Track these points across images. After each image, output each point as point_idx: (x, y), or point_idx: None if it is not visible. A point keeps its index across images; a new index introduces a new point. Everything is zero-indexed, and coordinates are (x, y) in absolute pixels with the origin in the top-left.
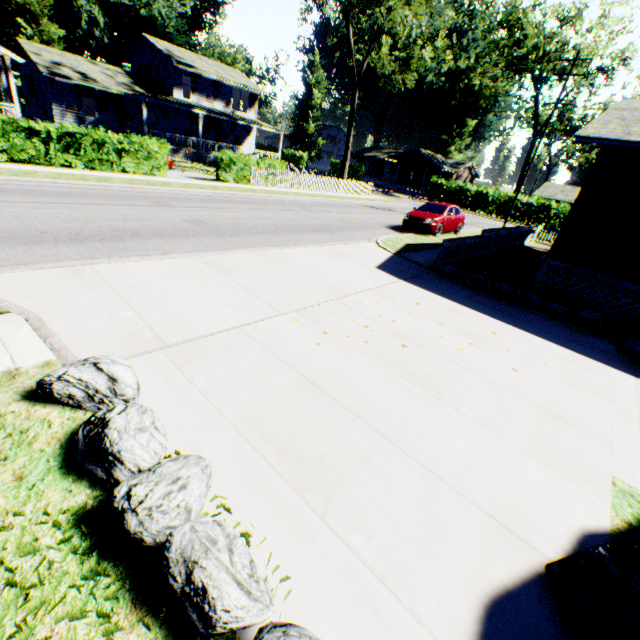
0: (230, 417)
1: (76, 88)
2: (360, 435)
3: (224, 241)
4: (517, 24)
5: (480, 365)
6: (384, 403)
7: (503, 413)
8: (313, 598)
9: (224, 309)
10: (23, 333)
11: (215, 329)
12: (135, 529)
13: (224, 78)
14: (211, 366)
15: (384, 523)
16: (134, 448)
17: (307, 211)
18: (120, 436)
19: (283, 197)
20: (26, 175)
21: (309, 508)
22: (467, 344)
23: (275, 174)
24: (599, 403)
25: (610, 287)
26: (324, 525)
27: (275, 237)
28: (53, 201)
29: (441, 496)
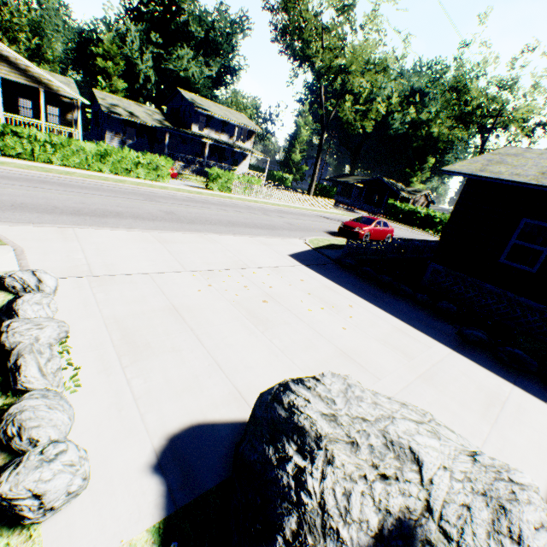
0: (105, 315)
1: (124, 121)
2: (185, 339)
3: (180, 226)
4: (464, 89)
5: (317, 321)
6: (218, 327)
7: (306, 348)
8: (88, 397)
9: (147, 263)
10: (8, 256)
11: (132, 272)
12: (4, 339)
13: (230, 119)
14: (113, 290)
15: (161, 379)
16: (28, 310)
17: (265, 215)
18: (23, 303)
19: (253, 204)
20: (67, 174)
21: (119, 363)
22: (319, 308)
23: (252, 187)
24: (398, 358)
25: (479, 289)
26: (122, 371)
27: (222, 228)
28: (76, 191)
29: (213, 376)
